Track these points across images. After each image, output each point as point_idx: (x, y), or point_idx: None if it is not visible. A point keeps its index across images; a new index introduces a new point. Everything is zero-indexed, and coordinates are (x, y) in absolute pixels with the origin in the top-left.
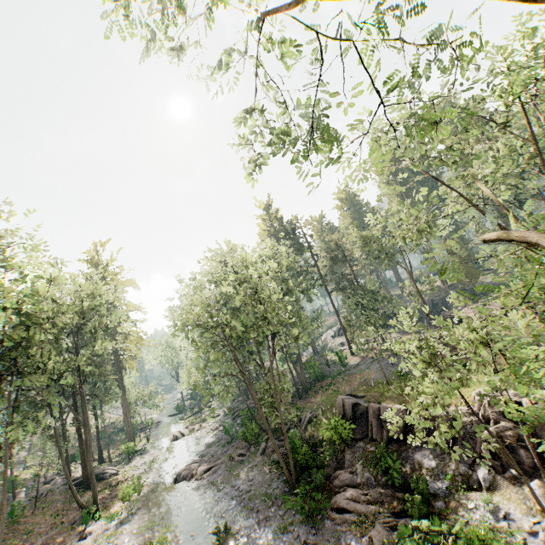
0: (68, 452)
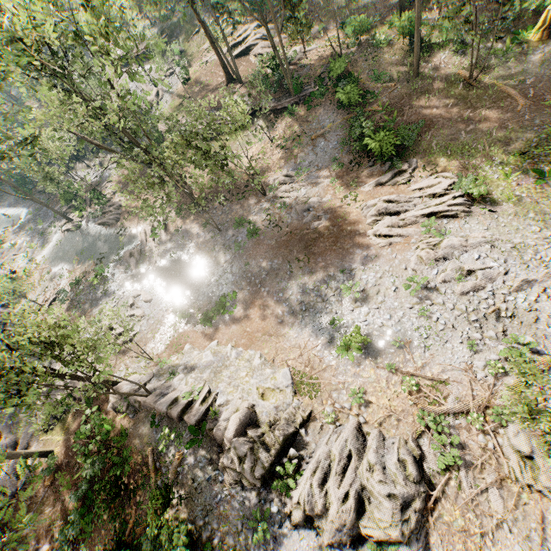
0: None
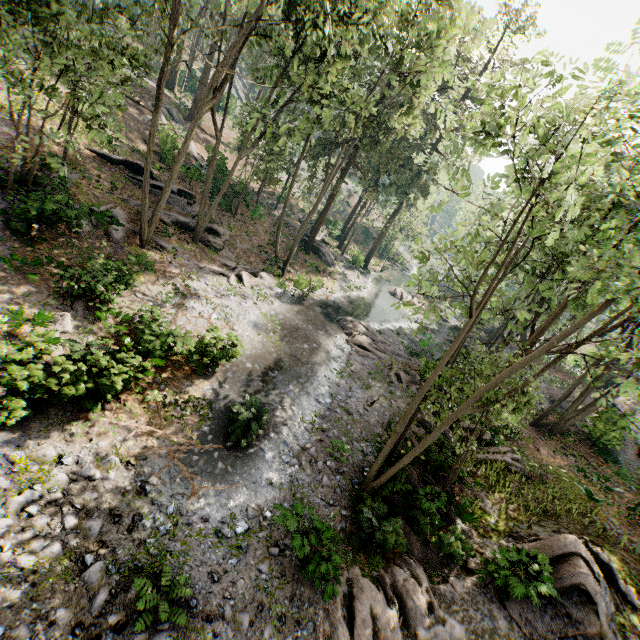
0: (337, 219)
